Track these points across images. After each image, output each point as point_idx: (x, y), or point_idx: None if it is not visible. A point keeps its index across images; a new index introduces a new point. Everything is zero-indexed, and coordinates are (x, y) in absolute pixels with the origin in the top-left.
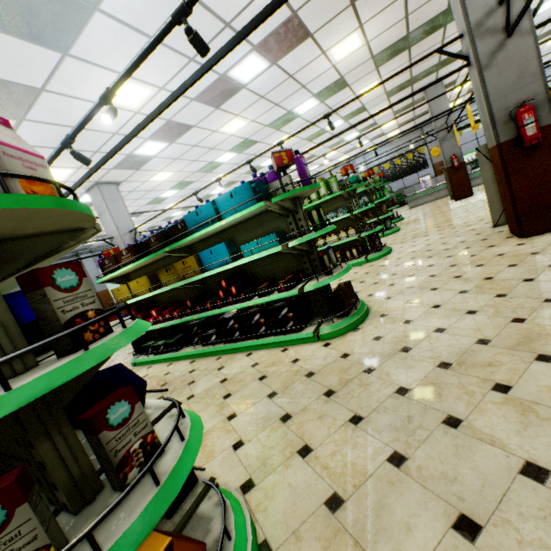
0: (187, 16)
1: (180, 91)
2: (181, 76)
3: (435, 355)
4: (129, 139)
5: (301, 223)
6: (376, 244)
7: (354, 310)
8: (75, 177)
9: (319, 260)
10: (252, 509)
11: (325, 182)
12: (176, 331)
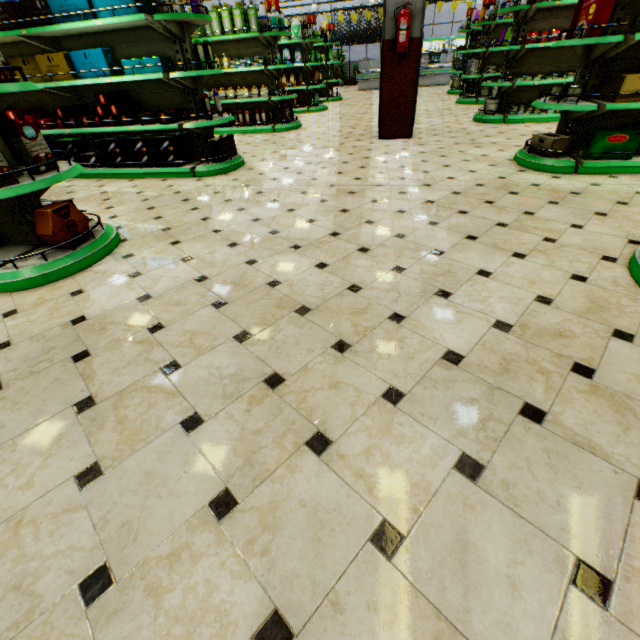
0: None
1: None
2: None
3: (260, 189)
4: None
5: (189, 56)
6: (286, 114)
7: (229, 160)
8: None
9: (201, 102)
10: (120, 233)
11: (244, 11)
12: None
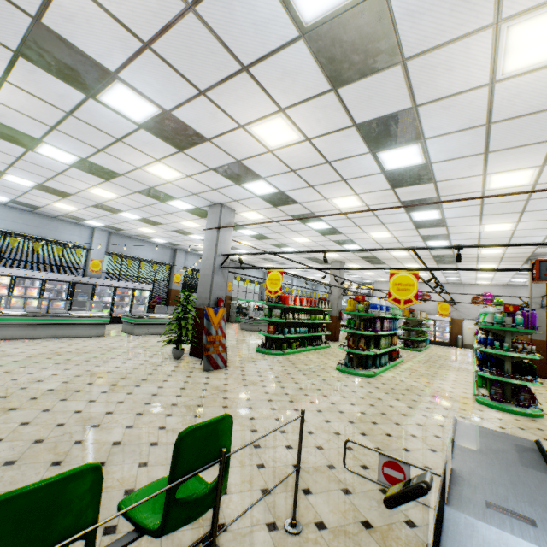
0: None
1: None
2: None
3: None
4: None
5: None
6: None
7: None
8: None
9: None
10: None
11: None
12: None
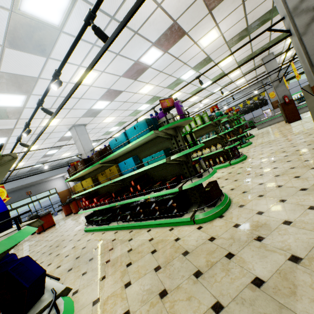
0: (93, 19)
1: (91, 65)
2: (112, 64)
3: (285, 247)
4: (68, 97)
5: (180, 143)
6: (236, 153)
7: (219, 201)
8: (62, 123)
9: (193, 167)
10: None
11: (200, 116)
12: (108, 210)
